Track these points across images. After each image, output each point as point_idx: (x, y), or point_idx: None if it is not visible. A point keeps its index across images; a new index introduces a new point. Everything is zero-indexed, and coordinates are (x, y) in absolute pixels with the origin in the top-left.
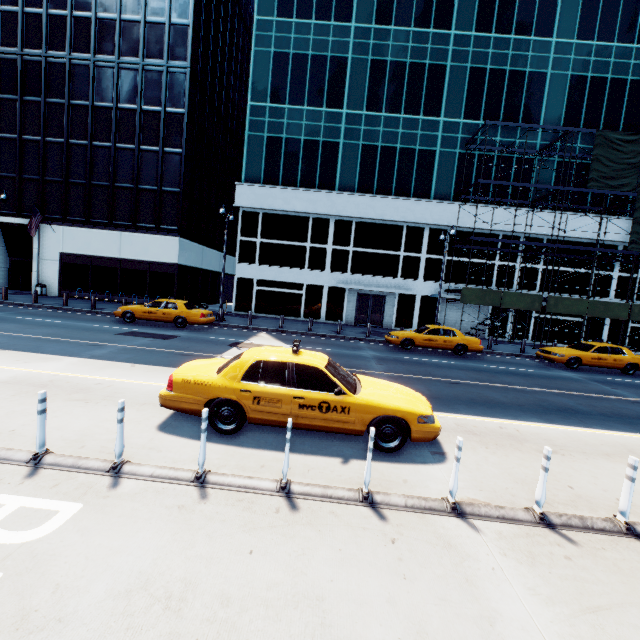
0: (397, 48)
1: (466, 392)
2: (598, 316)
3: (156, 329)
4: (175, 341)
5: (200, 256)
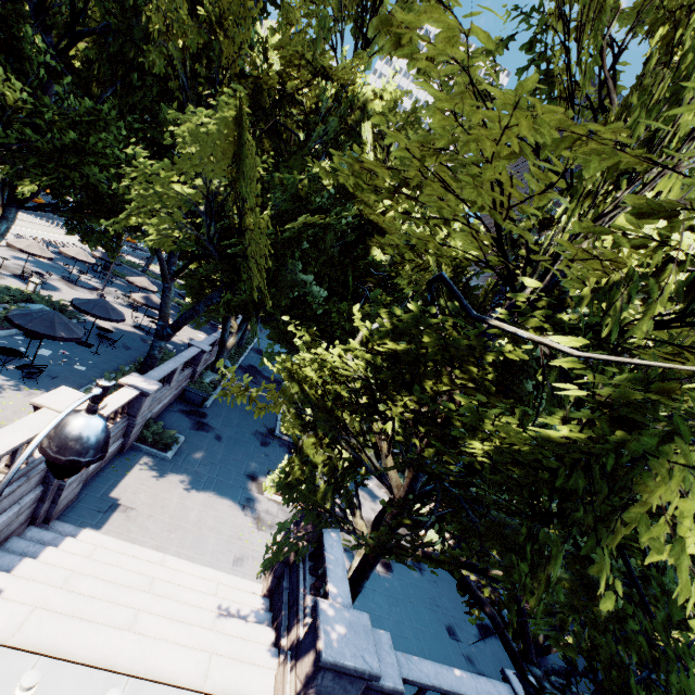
0: None
1: None
2: None
3: None
4: None
5: None
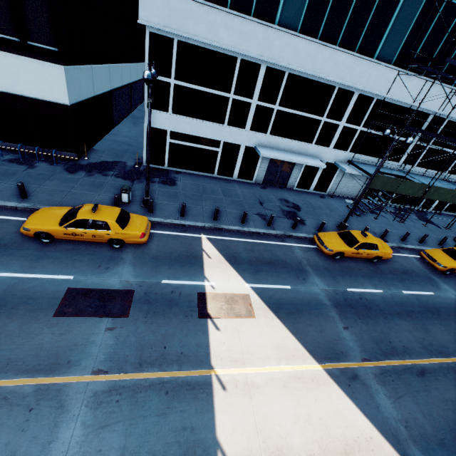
0: None
1: (445, 404)
2: (454, 202)
3: (93, 266)
4: (138, 321)
5: (90, 81)
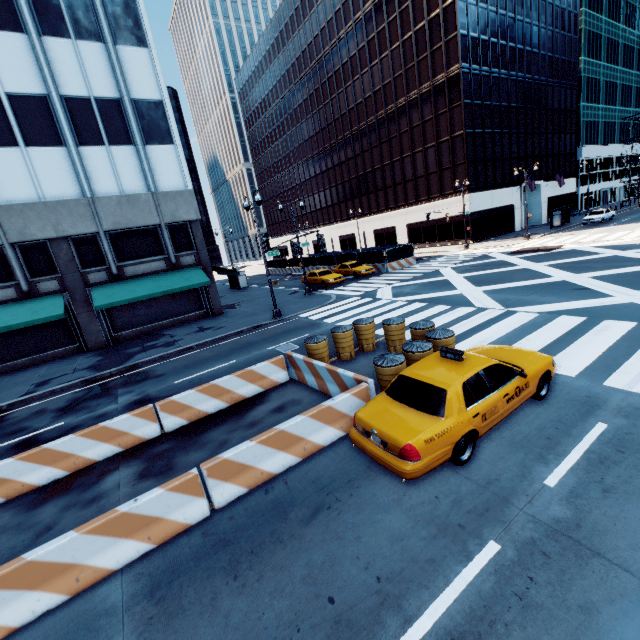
0: (609, 75)
1: None
2: None
3: None
4: None
5: None
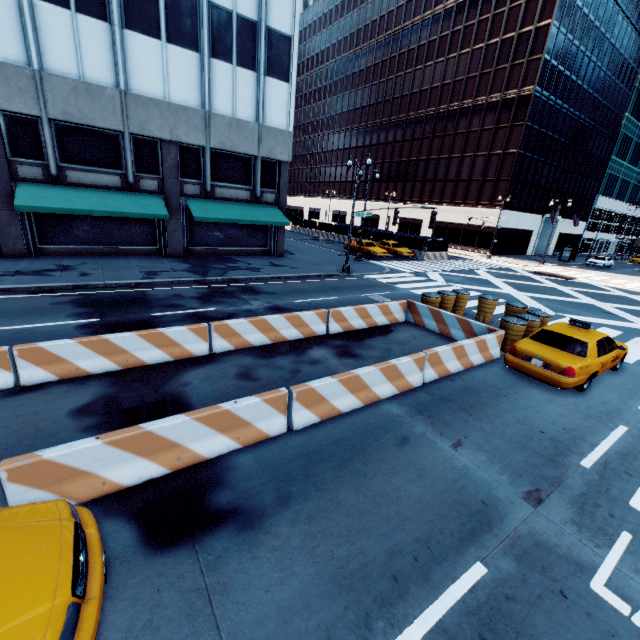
0: None
1: None
2: None
3: None
4: None
5: None
